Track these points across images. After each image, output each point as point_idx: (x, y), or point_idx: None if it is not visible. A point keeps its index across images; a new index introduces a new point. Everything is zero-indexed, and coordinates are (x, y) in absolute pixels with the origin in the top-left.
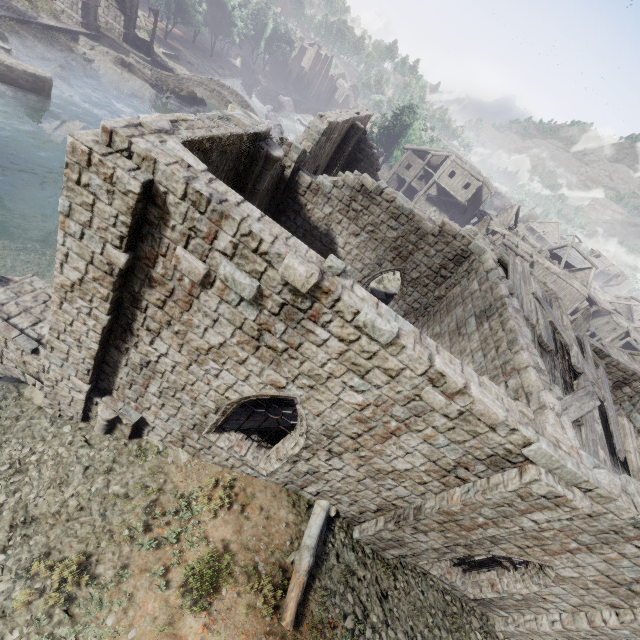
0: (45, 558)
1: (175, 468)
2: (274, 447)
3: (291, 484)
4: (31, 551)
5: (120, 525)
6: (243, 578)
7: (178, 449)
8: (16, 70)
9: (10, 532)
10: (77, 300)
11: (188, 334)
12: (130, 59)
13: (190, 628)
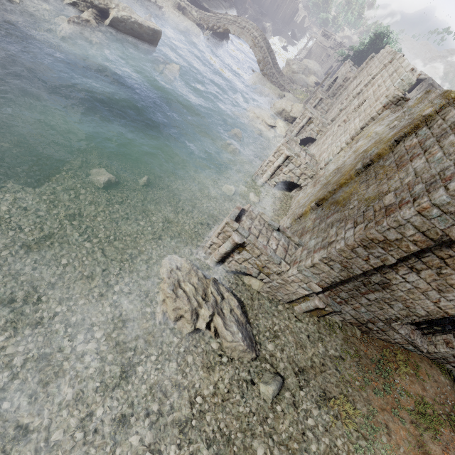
0: (324, 395)
1: (356, 340)
2: (438, 337)
3: (442, 359)
4: (314, 390)
5: (350, 377)
6: (447, 422)
7: (353, 327)
8: (143, 26)
9: (296, 377)
10: (376, 248)
11: (452, 276)
12: (183, 3)
13: (435, 451)
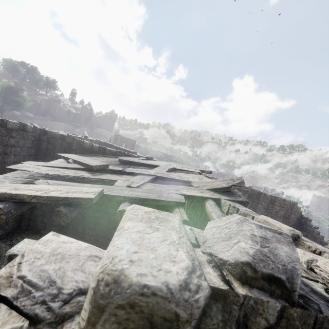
0: None
1: None
2: None
3: None
4: None
5: None
6: None
7: None
8: None
9: None
10: None
11: None
12: None
13: None
